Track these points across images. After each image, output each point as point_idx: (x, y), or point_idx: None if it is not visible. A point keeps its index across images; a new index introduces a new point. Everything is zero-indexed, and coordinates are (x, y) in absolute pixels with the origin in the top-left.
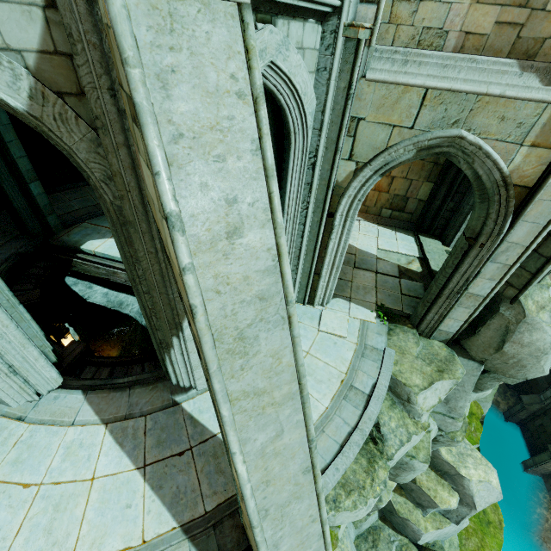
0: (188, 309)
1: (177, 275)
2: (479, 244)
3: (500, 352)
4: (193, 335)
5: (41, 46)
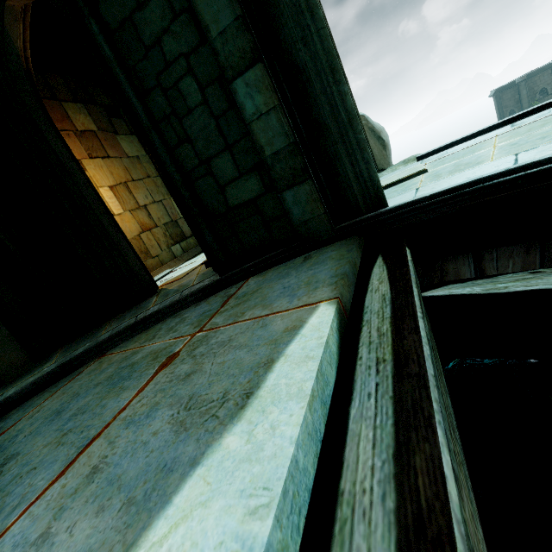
0: None
1: None
2: None
3: (386, 146)
4: None
5: None
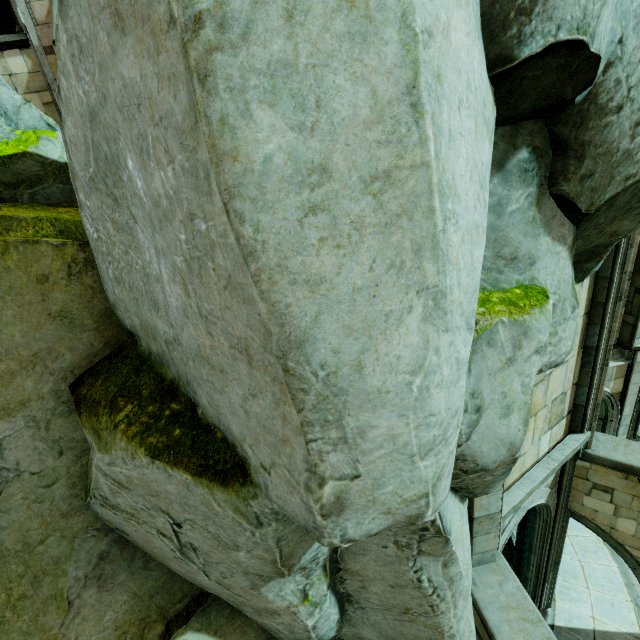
0: (638, 547)
1: (624, 536)
2: (610, 421)
3: None
4: (635, 558)
5: (553, 478)
